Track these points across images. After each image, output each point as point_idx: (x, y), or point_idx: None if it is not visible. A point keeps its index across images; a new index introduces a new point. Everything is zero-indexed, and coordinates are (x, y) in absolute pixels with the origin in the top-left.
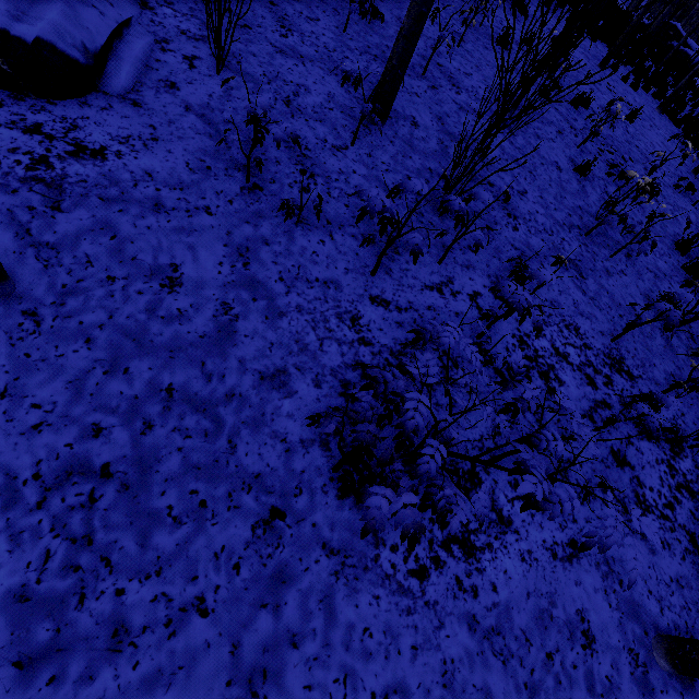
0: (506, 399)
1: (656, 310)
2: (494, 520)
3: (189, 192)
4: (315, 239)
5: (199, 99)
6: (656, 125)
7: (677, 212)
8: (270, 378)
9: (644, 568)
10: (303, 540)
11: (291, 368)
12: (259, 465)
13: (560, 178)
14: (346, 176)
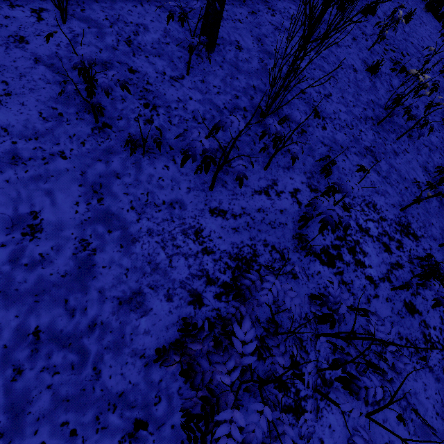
0: (323, 277)
1: (432, 178)
2: (319, 384)
3: (44, 140)
4: (160, 166)
5: (47, 50)
6: (424, 22)
7: (443, 93)
8: (127, 301)
9: (432, 395)
10: (164, 442)
11: (145, 288)
12: (122, 384)
13: (356, 78)
14: (184, 103)
